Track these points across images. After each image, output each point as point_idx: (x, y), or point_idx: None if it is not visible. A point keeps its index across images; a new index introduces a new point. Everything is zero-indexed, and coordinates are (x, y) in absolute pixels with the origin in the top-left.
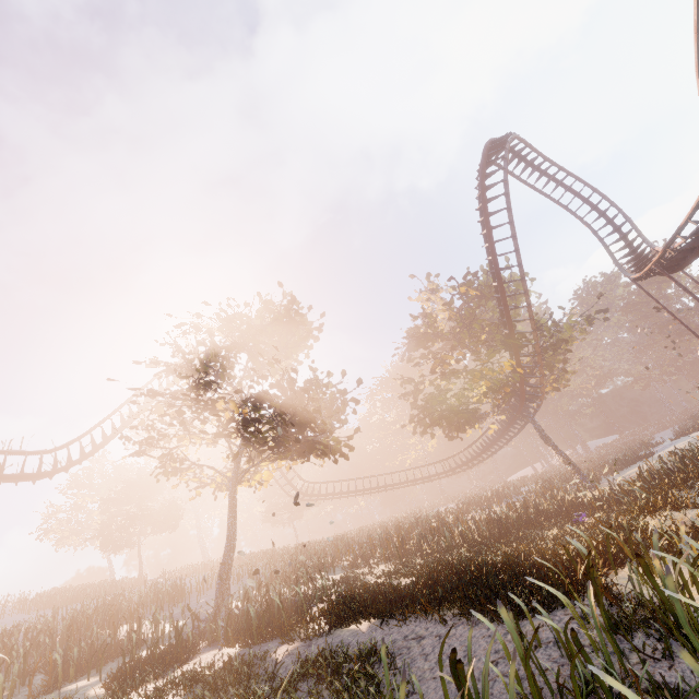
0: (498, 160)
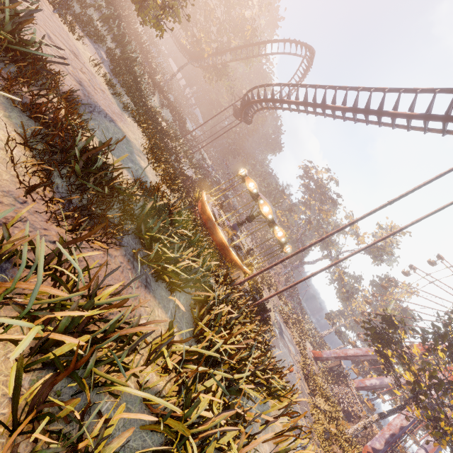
0: (296, 51)
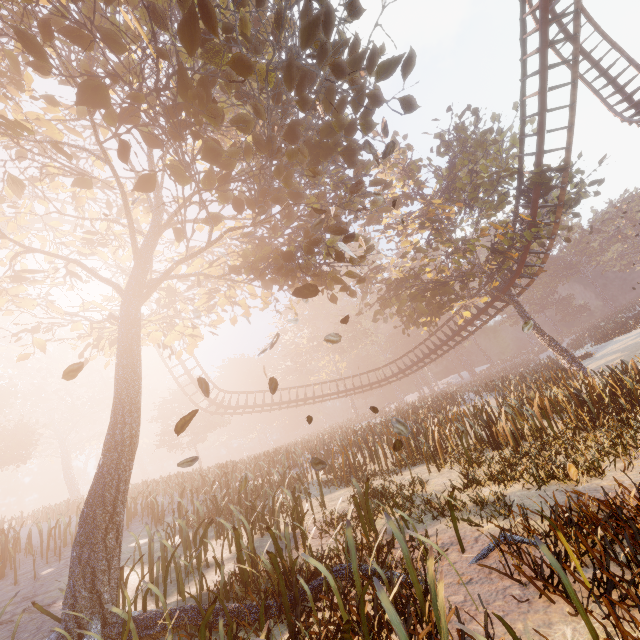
0: None
